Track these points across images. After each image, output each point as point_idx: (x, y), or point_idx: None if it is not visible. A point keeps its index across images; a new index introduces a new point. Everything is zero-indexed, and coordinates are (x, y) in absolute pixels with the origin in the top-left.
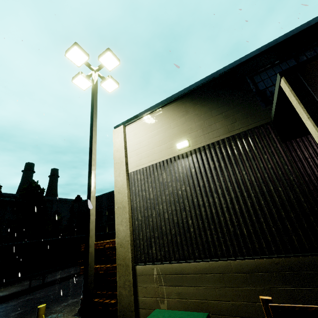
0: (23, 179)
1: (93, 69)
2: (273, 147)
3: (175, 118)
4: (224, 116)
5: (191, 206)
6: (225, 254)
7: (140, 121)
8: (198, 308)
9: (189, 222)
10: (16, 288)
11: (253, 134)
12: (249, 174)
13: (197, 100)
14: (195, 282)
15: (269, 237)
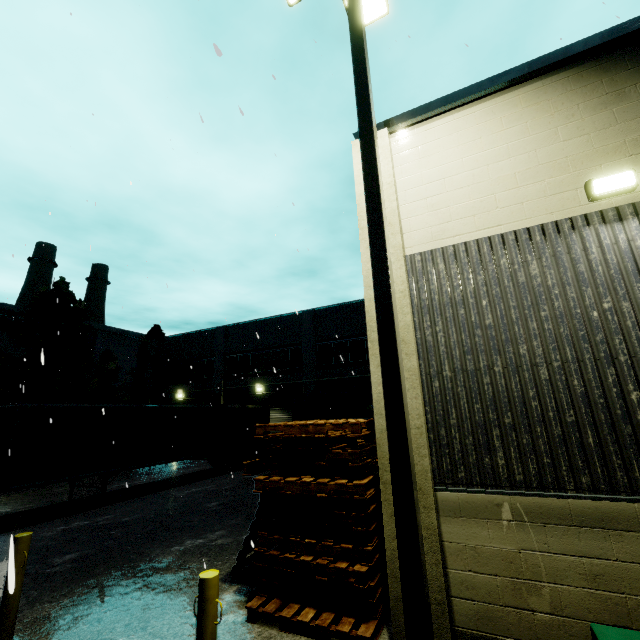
0: (30, 276)
1: None
2: None
3: (574, 113)
4: None
5: (639, 355)
6: None
7: (443, 122)
8: None
9: (630, 395)
10: (38, 500)
11: None
12: None
13: None
14: None
15: None
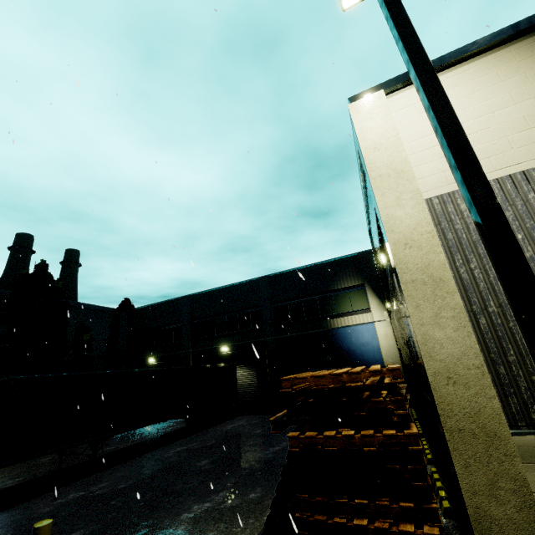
0: (10, 263)
1: None
2: None
3: None
4: None
5: None
6: None
7: None
8: None
9: None
10: (27, 472)
11: None
12: None
13: None
14: None
15: None
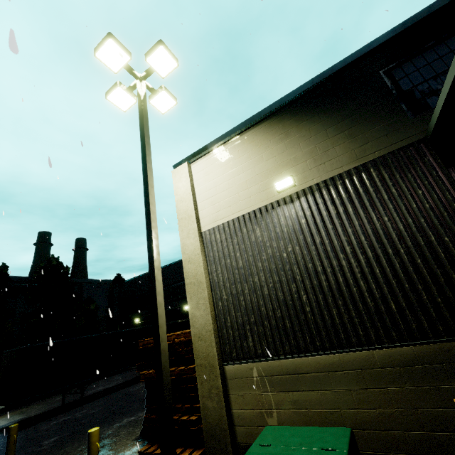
0: (36, 255)
1: (137, 76)
2: (431, 176)
3: (269, 145)
4: (348, 135)
5: (304, 275)
6: (363, 341)
7: (214, 155)
8: (326, 421)
9: (302, 298)
10: (44, 407)
11: (397, 159)
12: (394, 220)
13: (302, 114)
14: (319, 385)
15: (432, 313)
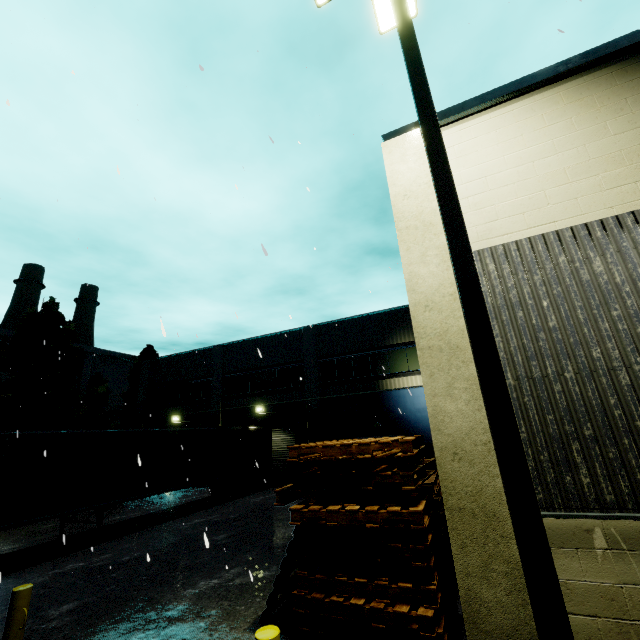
0: (16, 298)
1: None
2: None
3: (623, 106)
4: None
5: None
6: None
7: (479, 121)
8: None
9: None
10: (24, 539)
11: None
12: None
13: None
14: None
15: None
